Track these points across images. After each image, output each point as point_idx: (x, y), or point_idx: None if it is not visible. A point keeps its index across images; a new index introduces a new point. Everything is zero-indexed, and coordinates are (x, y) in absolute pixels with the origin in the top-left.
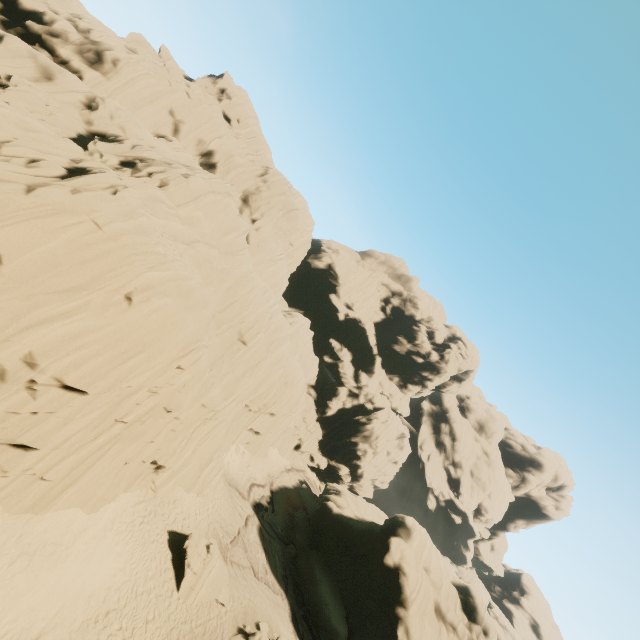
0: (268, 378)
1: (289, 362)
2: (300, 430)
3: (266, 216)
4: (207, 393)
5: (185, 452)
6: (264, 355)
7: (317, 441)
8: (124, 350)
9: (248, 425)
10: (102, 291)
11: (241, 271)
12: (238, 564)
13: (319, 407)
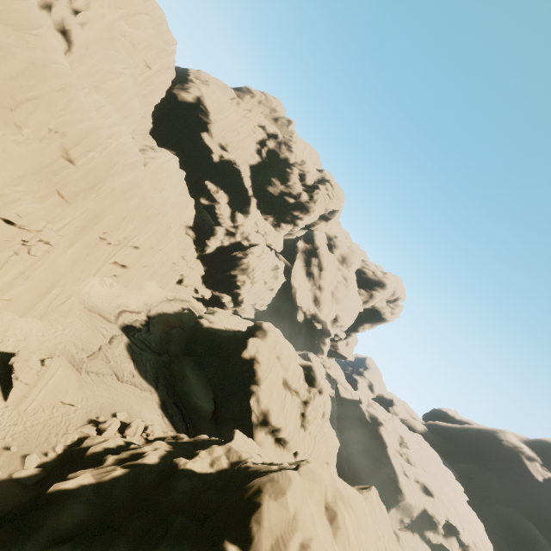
0: (116, 206)
1: (150, 196)
2: (179, 266)
3: (93, 7)
4: (8, 208)
5: (1, 276)
6: (101, 177)
7: (200, 276)
8: None
9: (110, 258)
10: None
11: (35, 56)
12: (97, 373)
13: (198, 246)
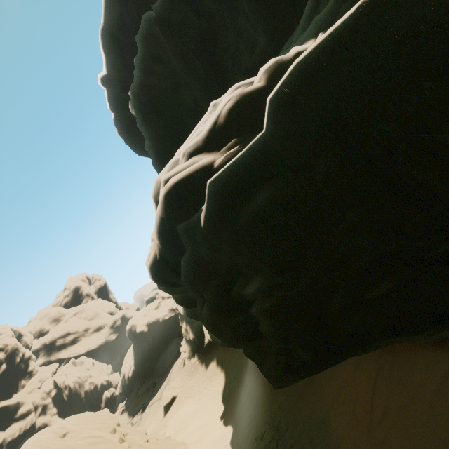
0: None
1: None
2: None
3: None
4: None
5: None
6: None
7: None
8: (95, 418)
9: None
10: (66, 443)
11: None
12: None
13: None
